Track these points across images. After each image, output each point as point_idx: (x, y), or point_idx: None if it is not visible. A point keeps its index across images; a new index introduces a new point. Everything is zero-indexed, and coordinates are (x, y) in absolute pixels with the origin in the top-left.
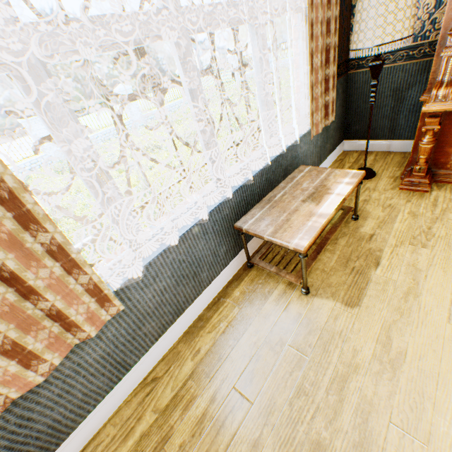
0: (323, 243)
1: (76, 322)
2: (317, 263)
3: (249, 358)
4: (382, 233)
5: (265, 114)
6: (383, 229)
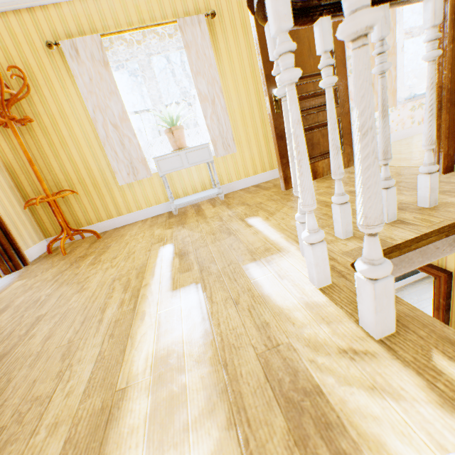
0: None
1: None
2: None
3: (431, 296)
4: None
5: None
6: None
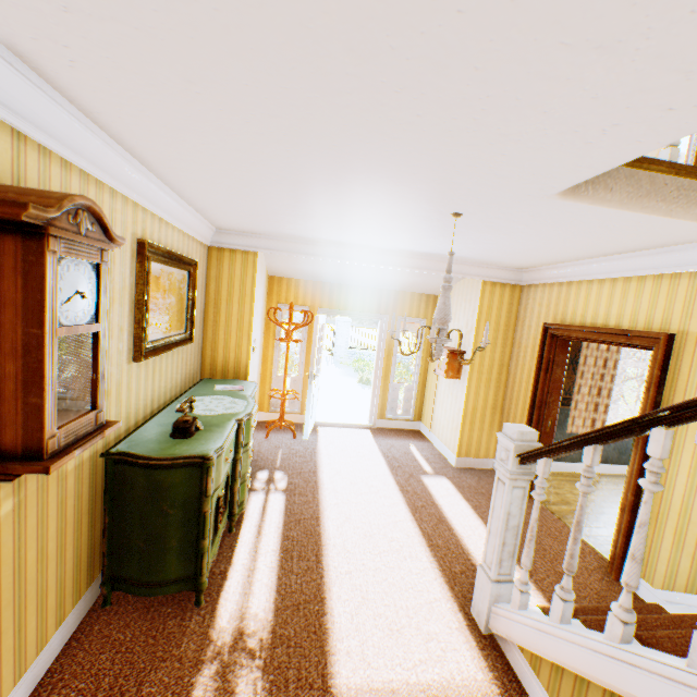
0: None
1: (594, 426)
2: None
3: None
4: None
5: None
6: None
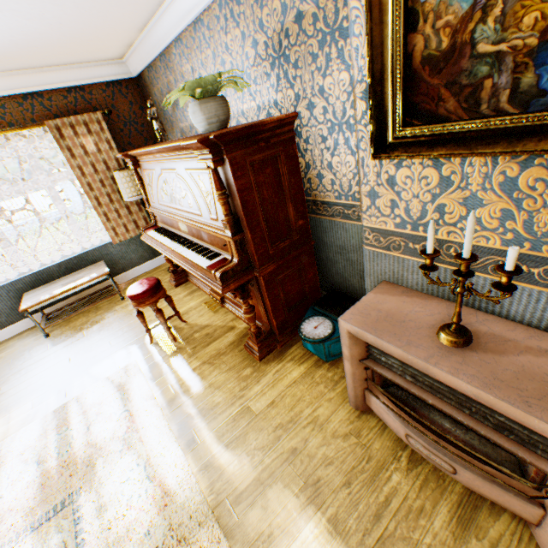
0: (79, 311)
1: None
2: (75, 322)
3: None
4: (121, 310)
5: (71, 230)
6: (125, 307)
